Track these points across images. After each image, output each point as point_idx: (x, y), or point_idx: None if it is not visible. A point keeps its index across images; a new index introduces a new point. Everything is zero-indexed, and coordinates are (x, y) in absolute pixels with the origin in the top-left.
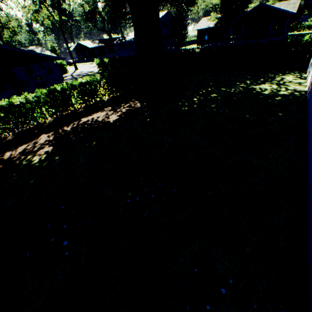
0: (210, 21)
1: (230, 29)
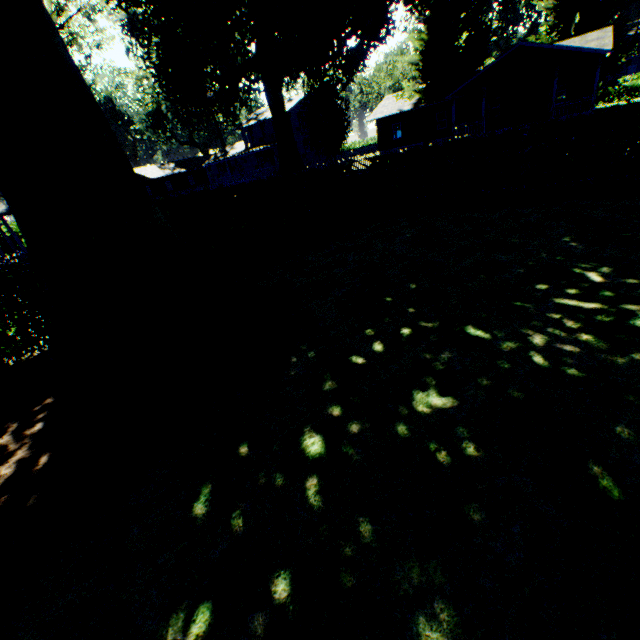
0: (402, 99)
1: (453, 109)
